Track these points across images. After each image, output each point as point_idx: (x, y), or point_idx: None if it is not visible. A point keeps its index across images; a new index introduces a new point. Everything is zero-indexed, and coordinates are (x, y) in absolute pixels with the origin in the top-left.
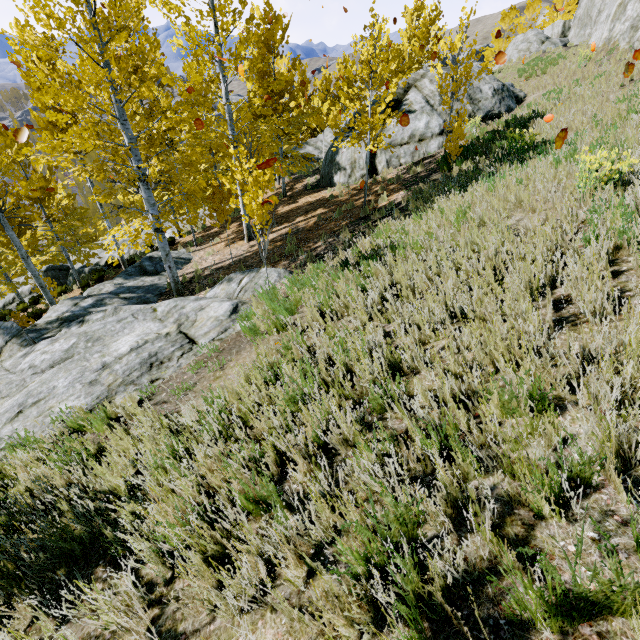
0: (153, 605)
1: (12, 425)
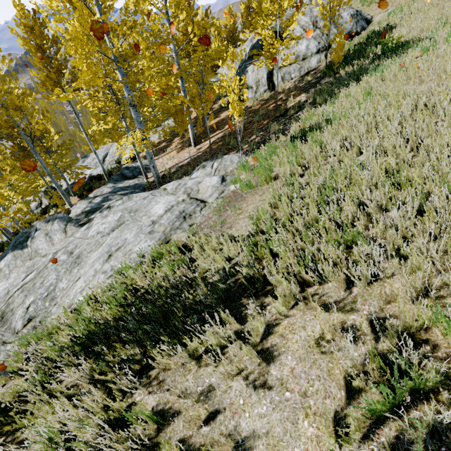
0: (301, 300)
1: (109, 263)
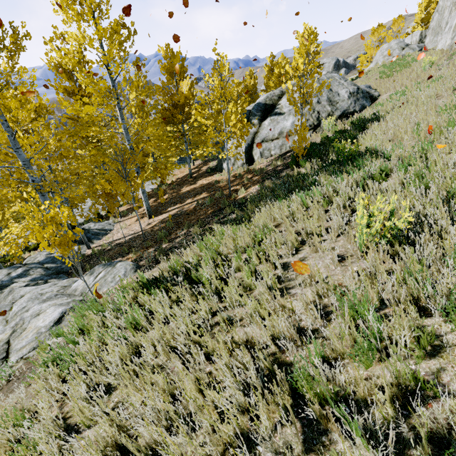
0: None
1: None
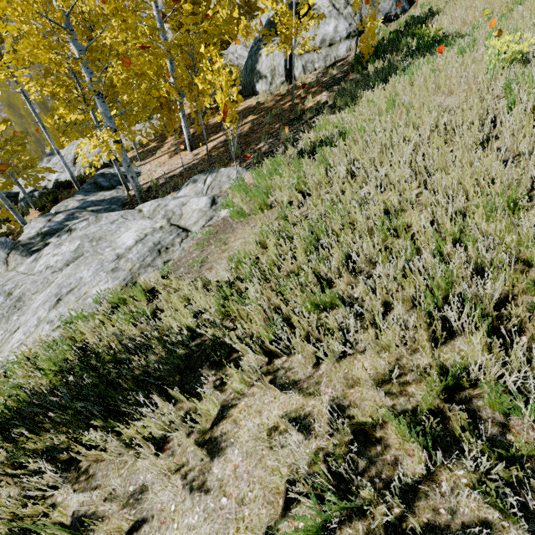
0: (265, 375)
1: (57, 310)
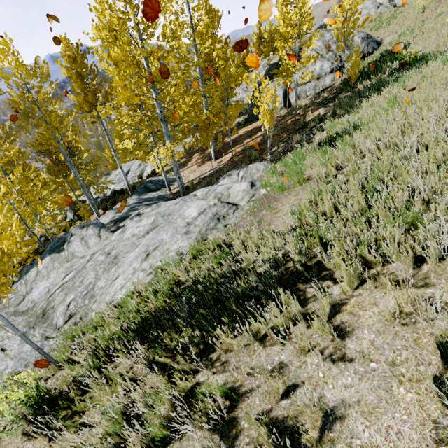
0: (365, 281)
1: (147, 261)
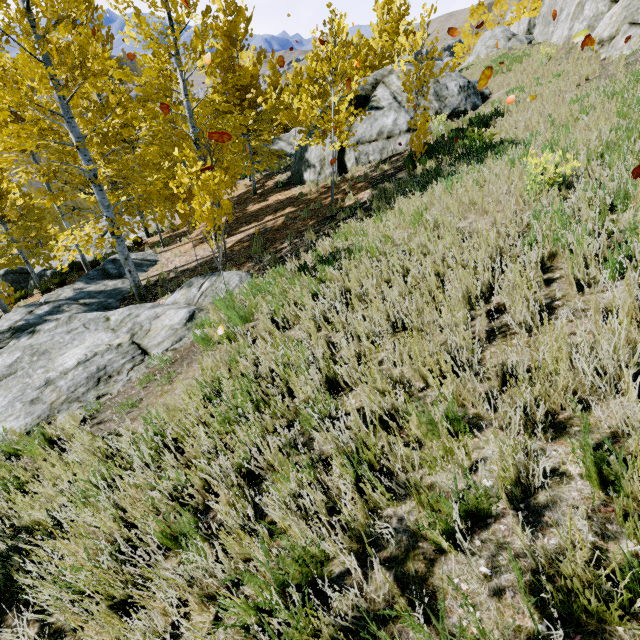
0: None
1: None
